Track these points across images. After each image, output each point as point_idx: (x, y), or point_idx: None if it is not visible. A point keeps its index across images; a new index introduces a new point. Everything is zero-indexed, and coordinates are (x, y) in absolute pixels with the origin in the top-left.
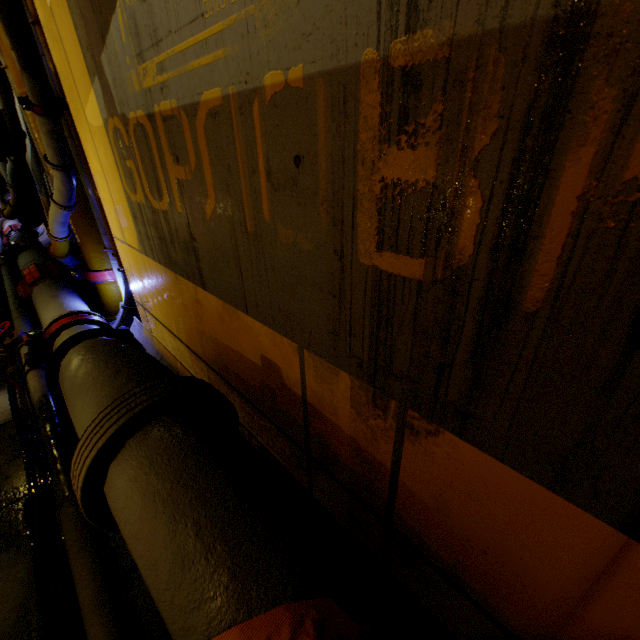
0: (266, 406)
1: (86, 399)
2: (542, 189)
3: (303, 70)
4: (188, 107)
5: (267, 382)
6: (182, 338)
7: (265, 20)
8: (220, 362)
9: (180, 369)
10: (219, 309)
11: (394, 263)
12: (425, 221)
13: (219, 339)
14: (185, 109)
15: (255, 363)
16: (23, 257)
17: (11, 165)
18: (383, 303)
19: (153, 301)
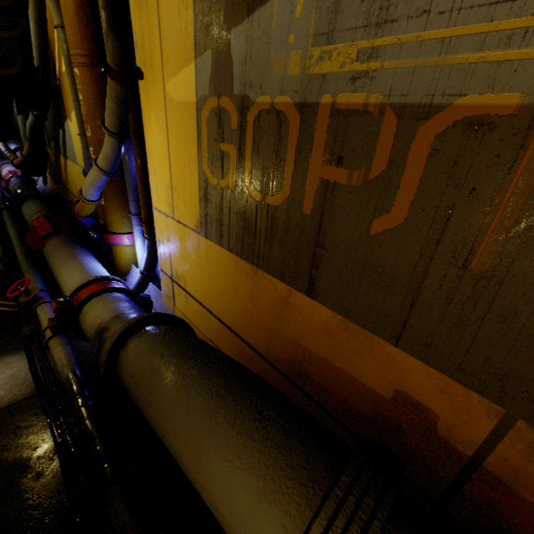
0: (371, 434)
1: (229, 456)
2: None
3: None
4: (410, 107)
5: (391, 416)
6: (230, 324)
7: None
8: (295, 367)
9: None
10: (330, 322)
11: None
12: None
13: (309, 348)
14: (400, 108)
15: (376, 392)
16: (29, 206)
17: (32, 119)
18: None
19: (194, 279)
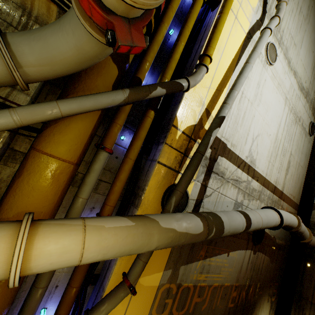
0: None
1: None
2: (240, 295)
3: (229, 283)
4: (209, 285)
5: None
6: None
7: (227, 277)
8: None
9: None
10: None
11: (231, 305)
12: (234, 299)
13: None
14: (208, 285)
15: None
16: None
17: None
18: (229, 311)
19: None
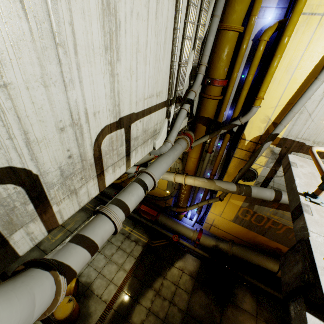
0: (270, 252)
1: (268, 262)
2: None
3: None
4: (283, 224)
5: (275, 249)
6: (236, 236)
7: None
8: (256, 244)
9: (226, 239)
10: (266, 239)
11: None
12: None
13: (260, 241)
14: (282, 224)
15: (273, 247)
16: None
17: None
18: None
19: (224, 227)
